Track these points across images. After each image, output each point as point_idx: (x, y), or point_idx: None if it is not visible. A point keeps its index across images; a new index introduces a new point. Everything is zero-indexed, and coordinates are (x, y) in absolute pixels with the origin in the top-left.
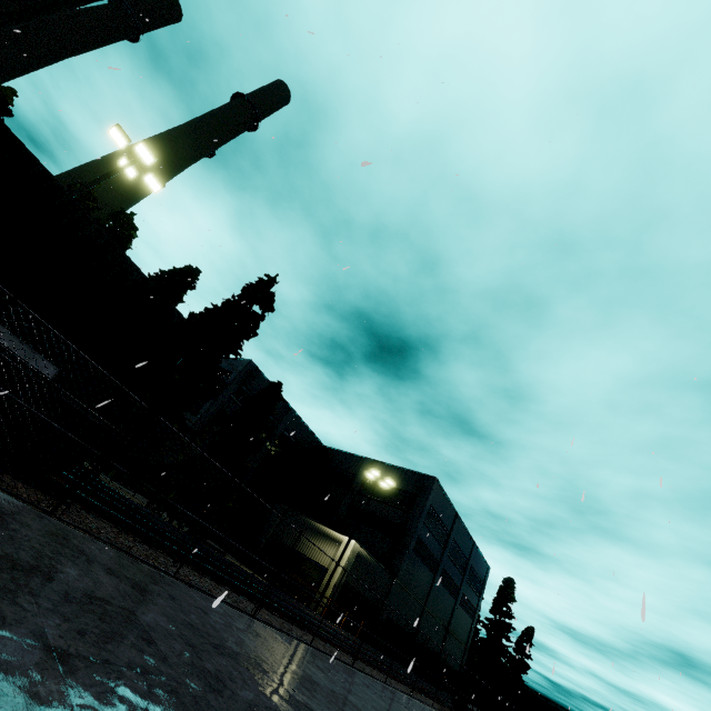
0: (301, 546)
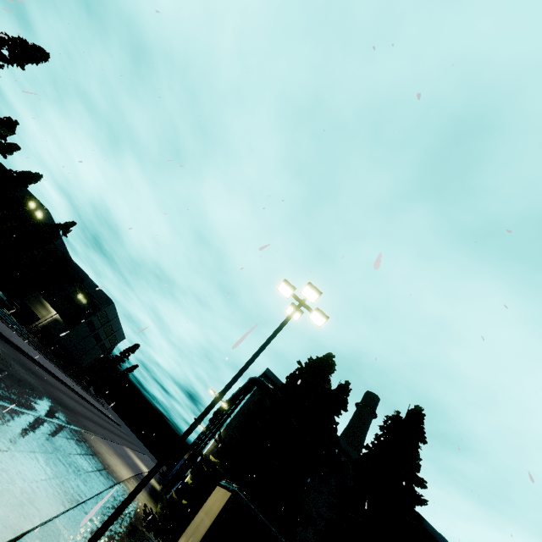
0: (33, 306)
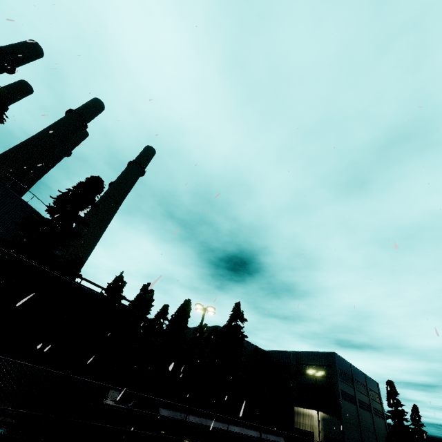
0: None
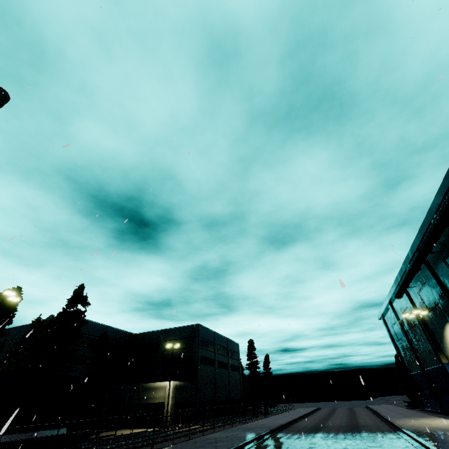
0: (146, 399)
